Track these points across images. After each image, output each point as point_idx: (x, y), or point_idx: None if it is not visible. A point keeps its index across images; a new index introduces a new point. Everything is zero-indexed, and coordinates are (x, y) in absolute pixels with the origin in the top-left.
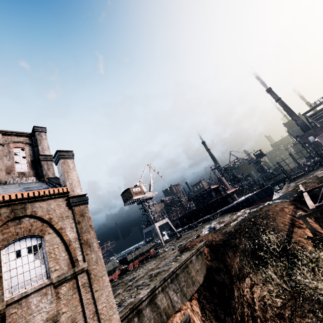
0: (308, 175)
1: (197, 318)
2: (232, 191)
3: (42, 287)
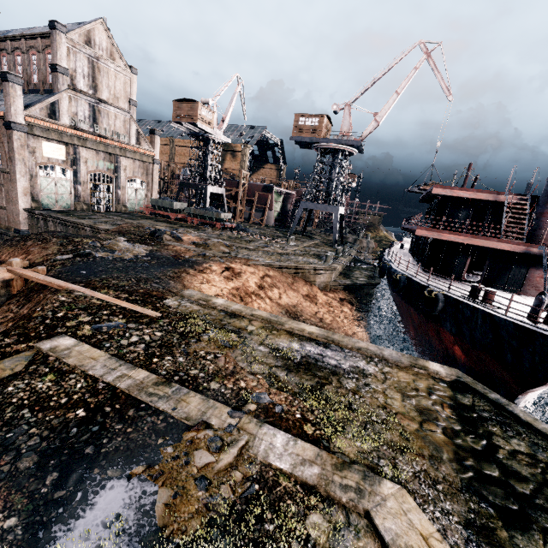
0: None
1: None
2: (479, 243)
3: None
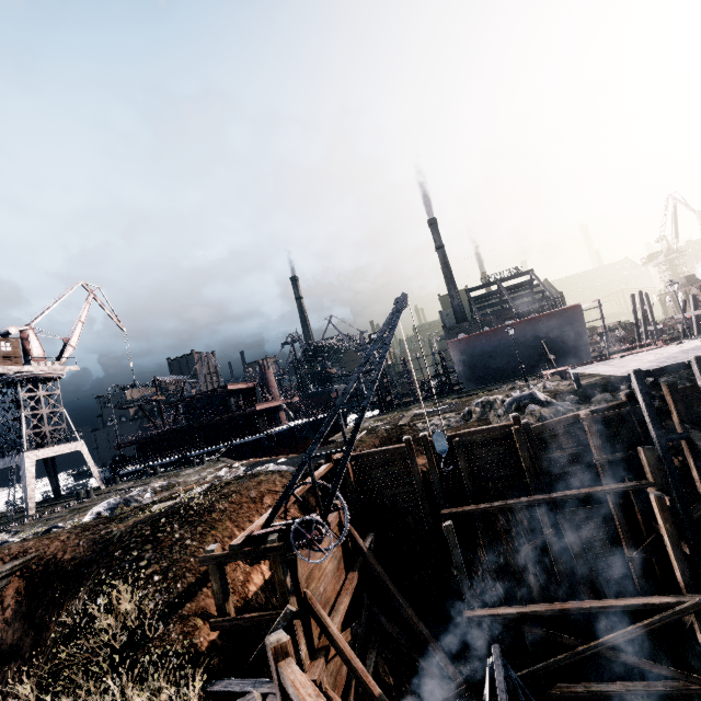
0: (405, 409)
1: None
2: (274, 404)
3: None
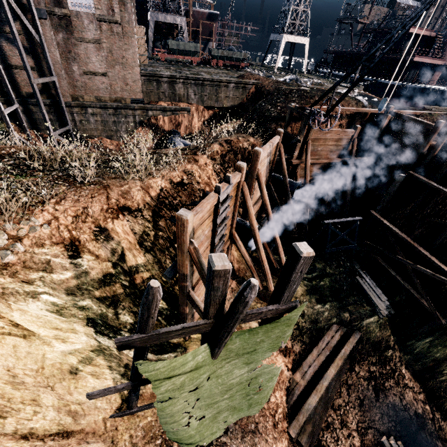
0: None
1: (197, 116)
2: (433, 62)
3: (89, 16)
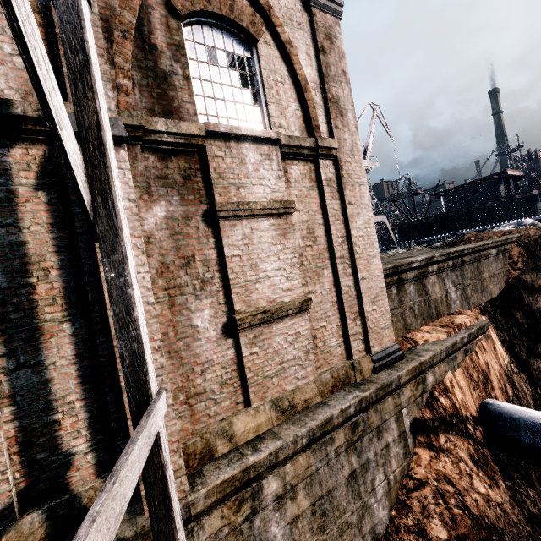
0: None
1: (495, 335)
2: None
3: (261, 141)
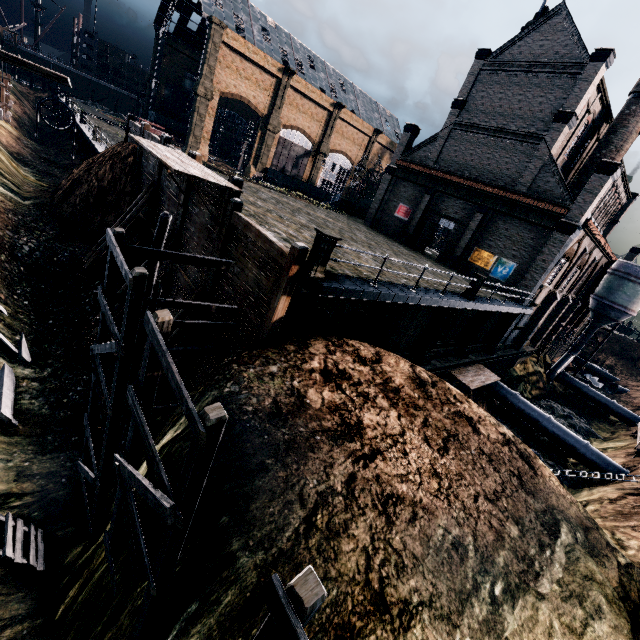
0: None
1: None
2: None
3: None
